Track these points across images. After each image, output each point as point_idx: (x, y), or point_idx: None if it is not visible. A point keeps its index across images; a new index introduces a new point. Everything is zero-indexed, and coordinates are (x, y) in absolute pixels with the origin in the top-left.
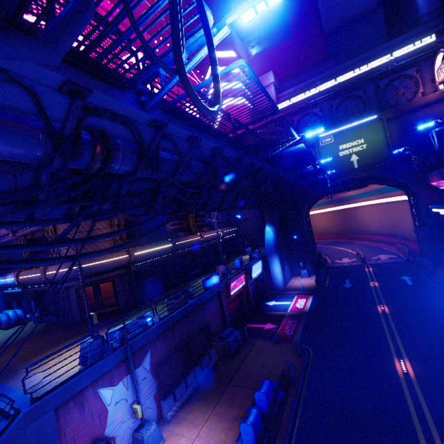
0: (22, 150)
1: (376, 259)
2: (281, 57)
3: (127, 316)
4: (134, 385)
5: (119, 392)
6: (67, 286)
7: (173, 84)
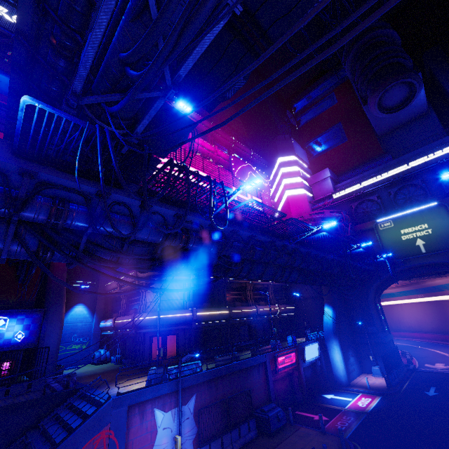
0: (156, 238)
1: None
2: (339, 156)
3: None
4: (179, 416)
5: (168, 419)
6: (145, 333)
7: (220, 209)
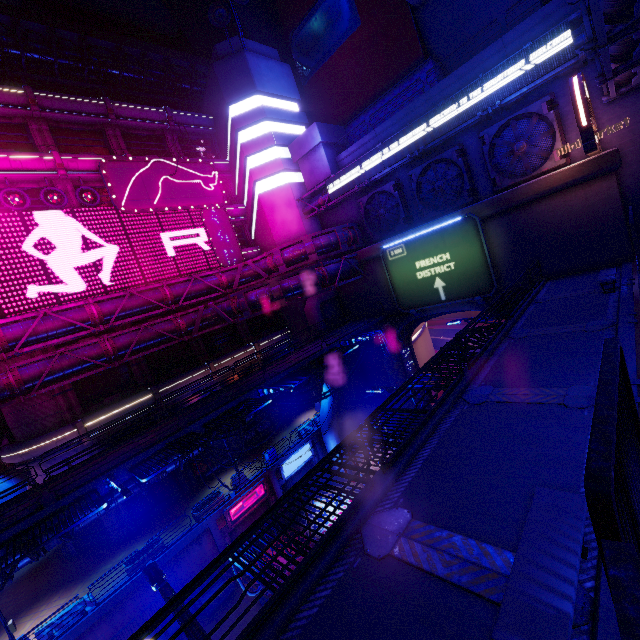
0: None
1: None
2: (350, 67)
3: (106, 562)
4: None
5: None
6: None
7: None
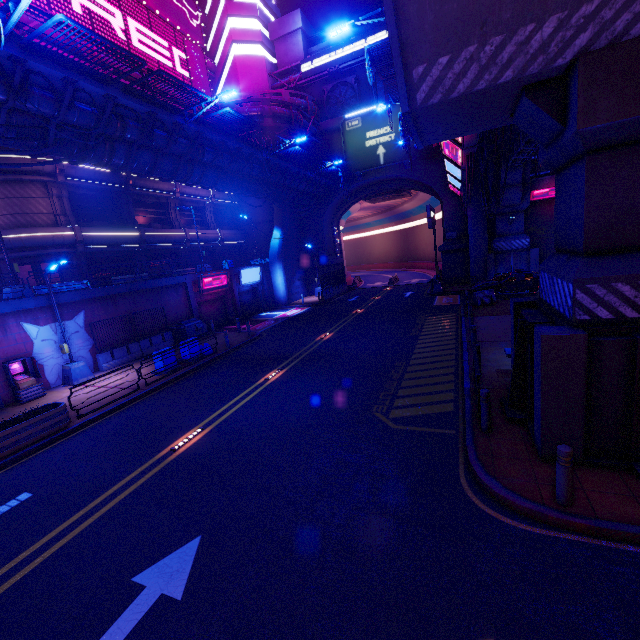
0: None
1: (406, 282)
2: None
3: None
4: (61, 327)
5: (47, 333)
6: None
7: (11, 27)
